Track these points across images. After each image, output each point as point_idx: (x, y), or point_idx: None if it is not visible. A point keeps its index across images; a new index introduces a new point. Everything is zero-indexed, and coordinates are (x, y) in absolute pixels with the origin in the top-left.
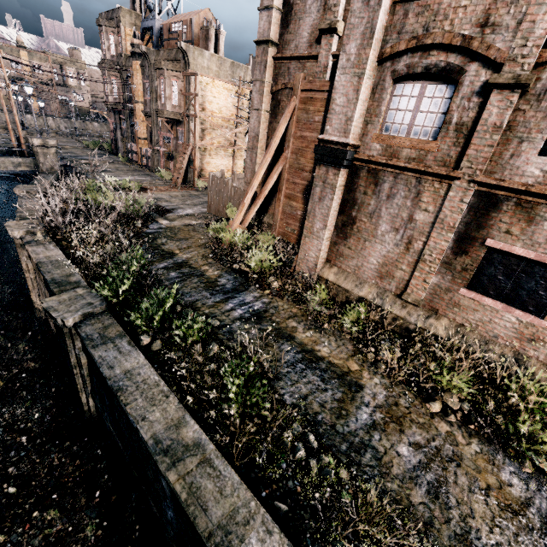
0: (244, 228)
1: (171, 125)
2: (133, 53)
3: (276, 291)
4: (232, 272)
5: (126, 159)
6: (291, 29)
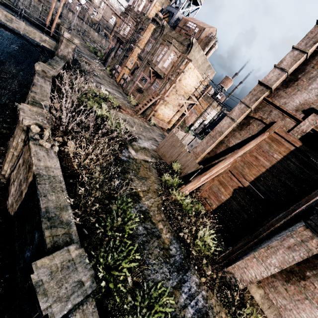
0: (188, 193)
1: (153, 75)
2: (154, 19)
3: (209, 281)
4: (178, 238)
5: (111, 73)
6: (287, 90)
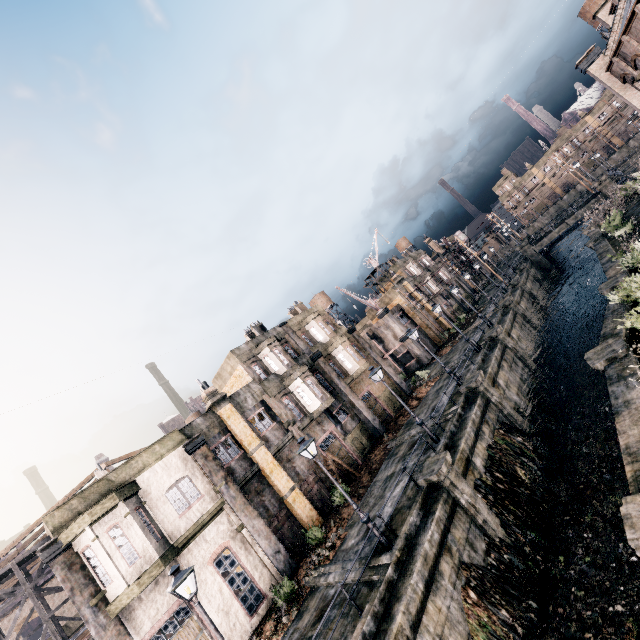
0: None
1: None
2: None
3: None
4: None
5: None
6: None
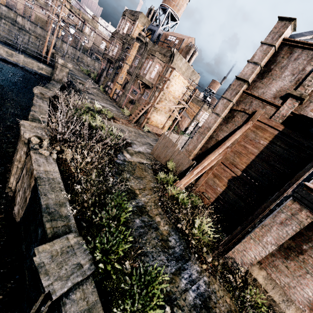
0: (183, 187)
1: (143, 86)
2: (138, 38)
3: (210, 268)
4: (176, 230)
5: (104, 90)
6: (263, 81)
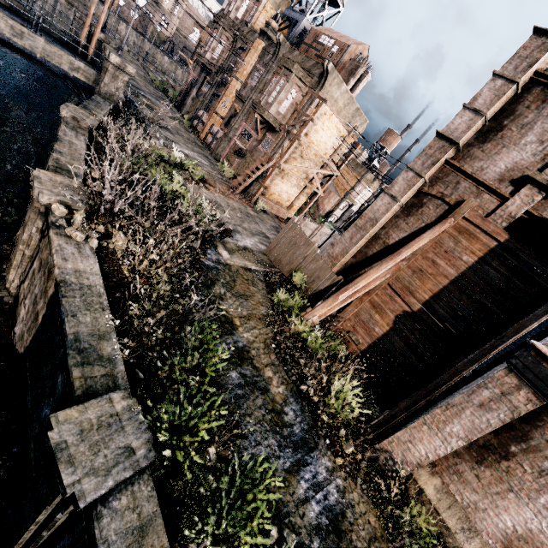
0: (317, 321)
1: (262, 126)
2: (264, 32)
3: (349, 464)
4: (298, 394)
5: (190, 124)
6: (486, 147)
